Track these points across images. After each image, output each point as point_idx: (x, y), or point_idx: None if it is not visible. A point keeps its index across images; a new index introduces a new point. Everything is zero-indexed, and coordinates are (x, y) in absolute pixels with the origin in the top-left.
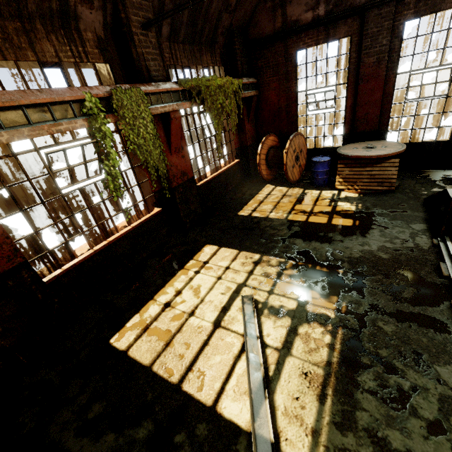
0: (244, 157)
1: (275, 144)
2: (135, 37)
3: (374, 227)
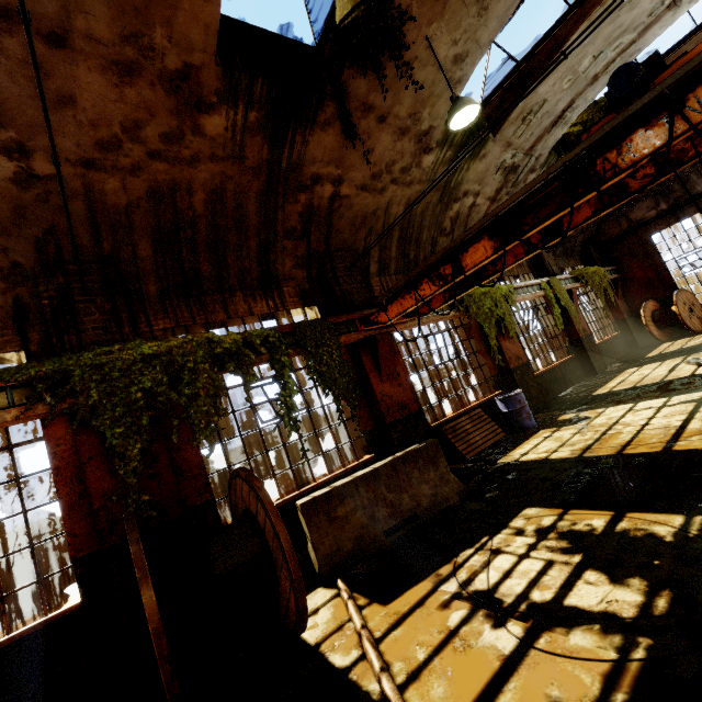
0: (623, 329)
1: (656, 308)
2: (544, 258)
3: None
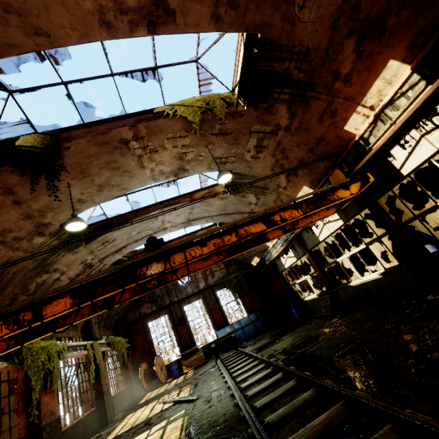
0: (129, 384)
1: (147, 368)
2: (93, 326)
3: (200, 370)
